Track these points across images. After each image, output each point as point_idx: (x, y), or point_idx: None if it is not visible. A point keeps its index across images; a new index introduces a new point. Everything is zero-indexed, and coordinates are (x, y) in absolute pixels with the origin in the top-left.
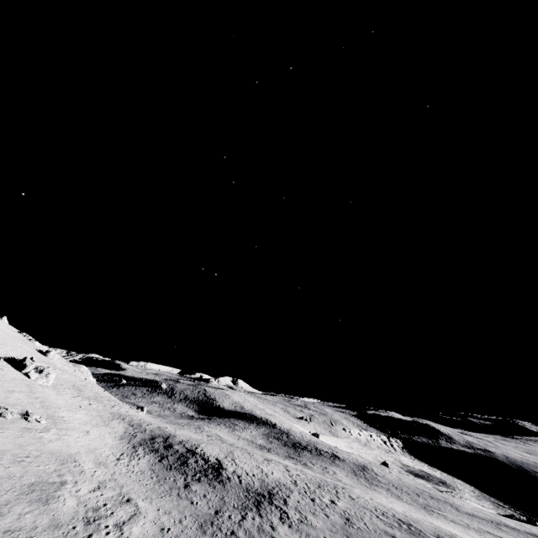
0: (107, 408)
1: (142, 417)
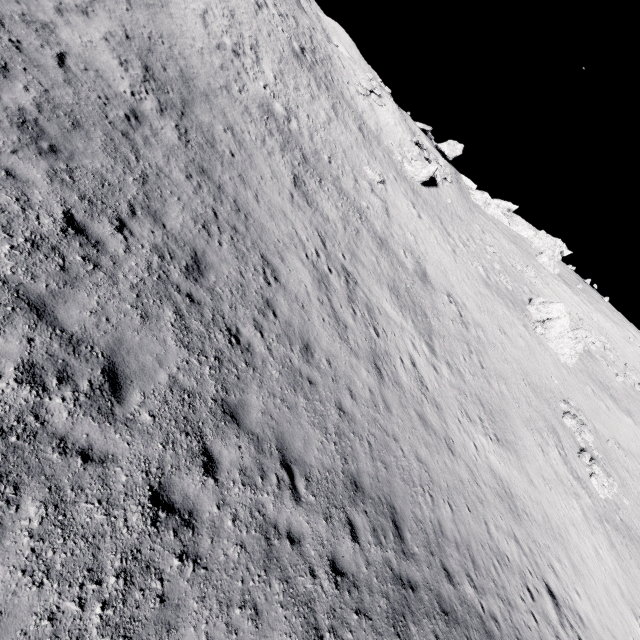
0: None
1: None
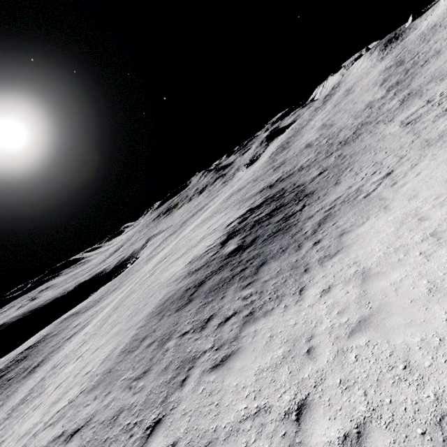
0: None
1: None
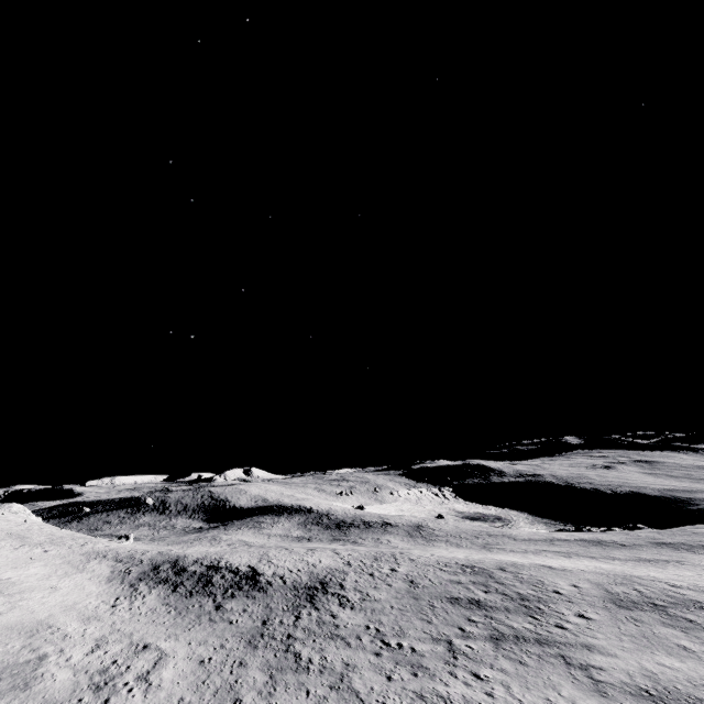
0: (74, 550)
1: (131, 547)
